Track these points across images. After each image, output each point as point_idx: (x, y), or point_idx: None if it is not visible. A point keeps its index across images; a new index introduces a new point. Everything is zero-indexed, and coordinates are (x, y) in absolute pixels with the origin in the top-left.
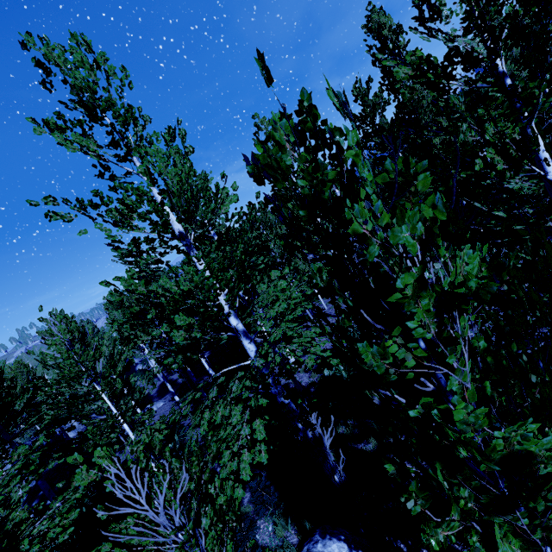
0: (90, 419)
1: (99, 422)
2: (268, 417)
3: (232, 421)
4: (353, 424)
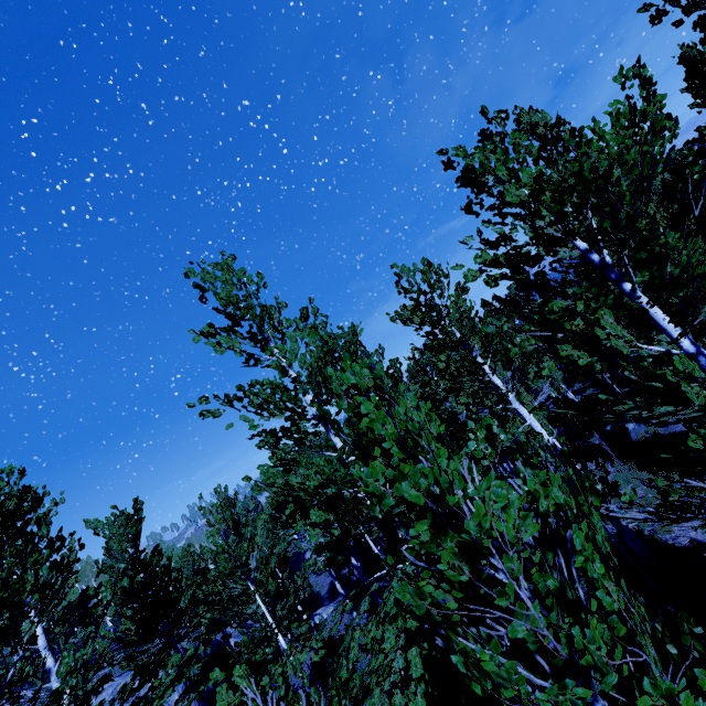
0: (245, 627)
1: (254, 631)
2: (427, 644)
3: (385, 646)
4: None
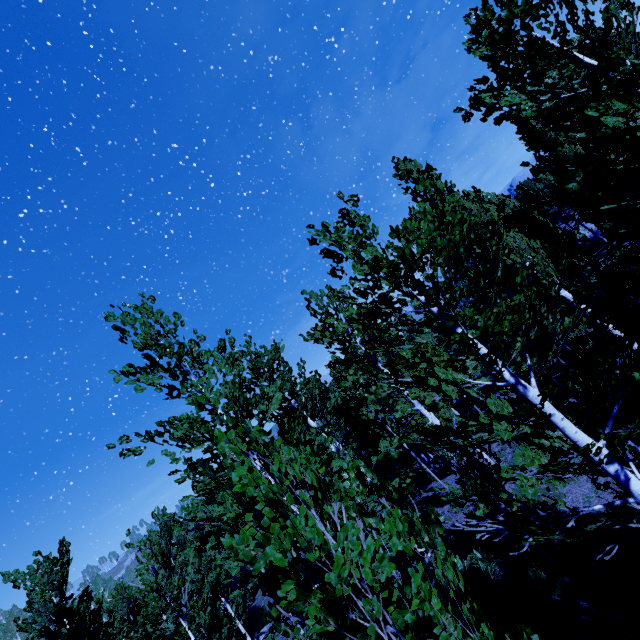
0: None
1: None
2: None
3: None
4: None
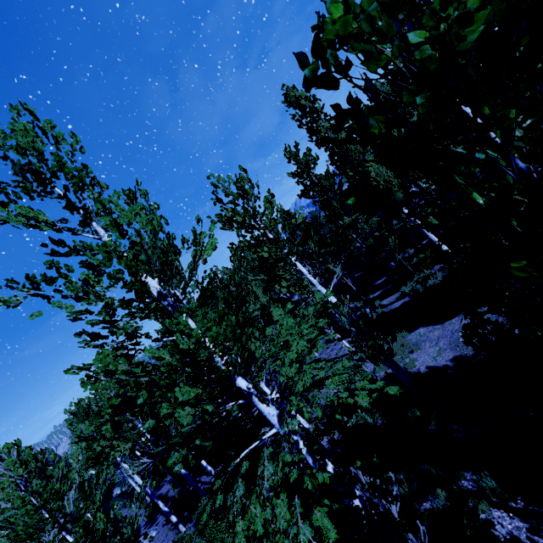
0: None
1: None
2: (328, 499)
3: (280, 524)
4: (405, 479)
